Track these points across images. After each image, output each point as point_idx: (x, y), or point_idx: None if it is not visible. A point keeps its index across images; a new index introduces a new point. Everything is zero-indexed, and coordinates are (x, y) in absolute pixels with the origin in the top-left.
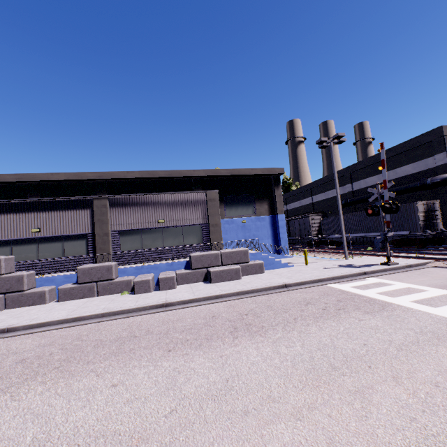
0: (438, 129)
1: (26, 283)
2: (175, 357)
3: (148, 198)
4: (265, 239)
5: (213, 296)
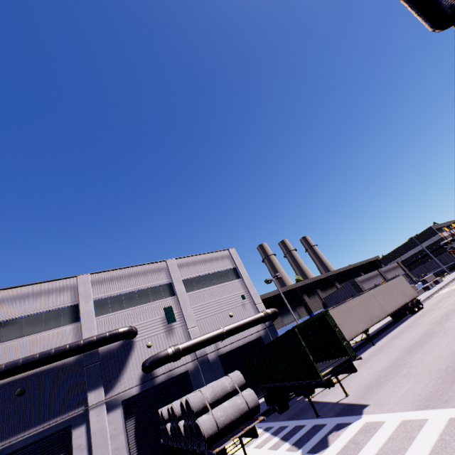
0: (429, 227)
1: None
2: None
3: (387, 267)
4: None
5: None
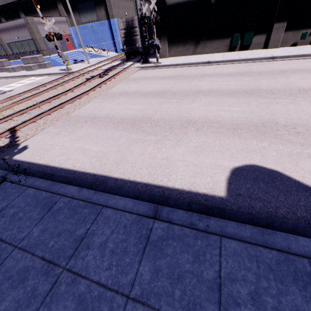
0: None
1: None
2: None
3: (7, 25)
4: (108, 41)
5: (7, 77)
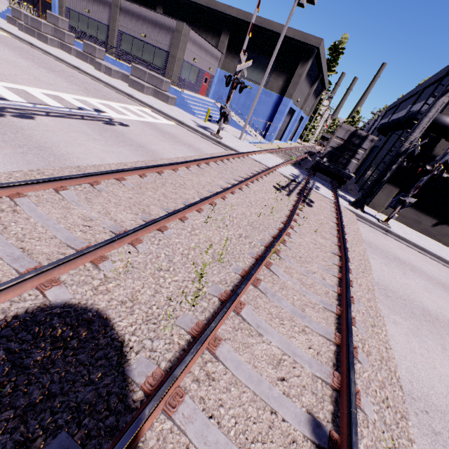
0: None
1: (66, 39)
2: (13, 53)
3: (142, 11)
4: (260, 116)
5: (96, 77)
